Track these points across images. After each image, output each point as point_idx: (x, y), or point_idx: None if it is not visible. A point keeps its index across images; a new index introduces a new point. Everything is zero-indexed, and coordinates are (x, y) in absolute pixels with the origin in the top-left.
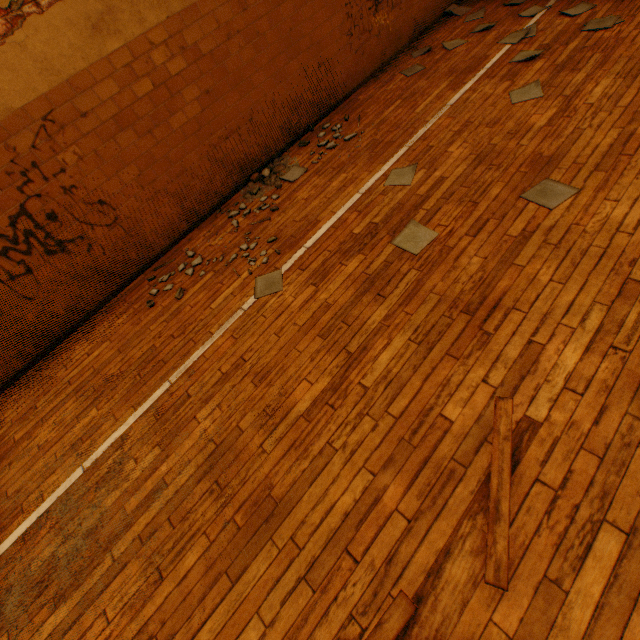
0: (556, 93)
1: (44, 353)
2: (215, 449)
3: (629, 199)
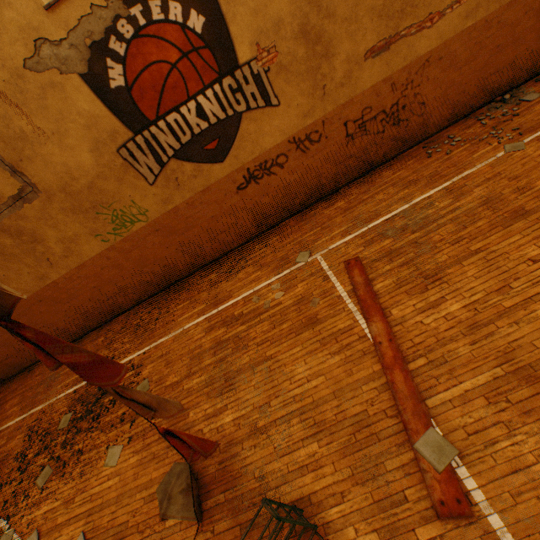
0: None
1: (365, 174)
2: (486, 199)
3: None
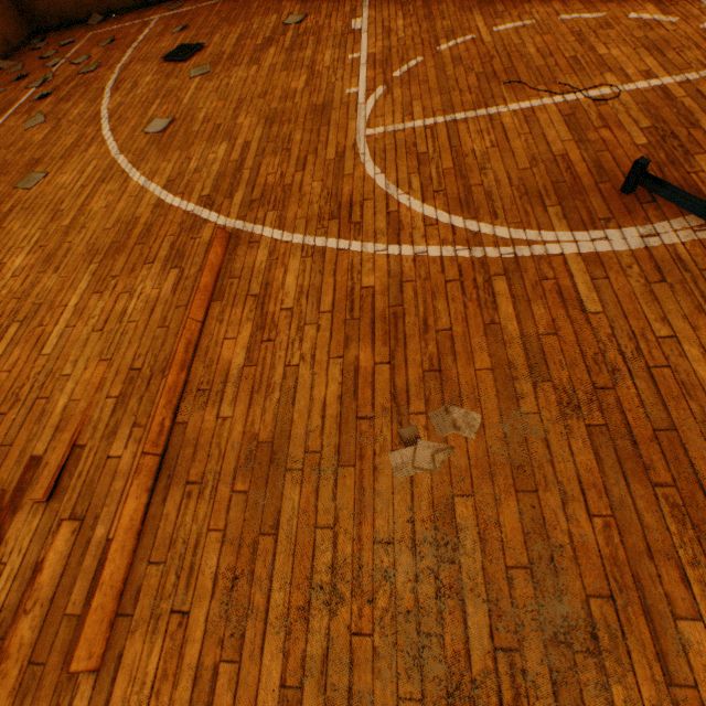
0: (55, 118)
1: None
2: None
3: (73, 170)
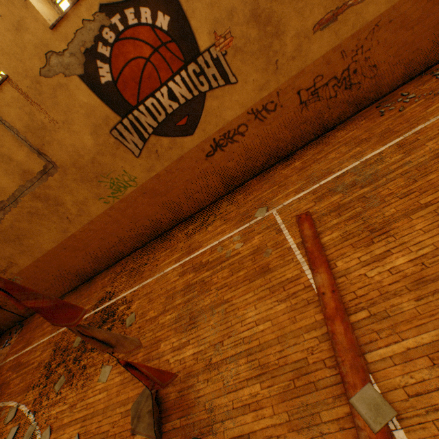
0: None
1: (320, 136)
2: None
3: None
